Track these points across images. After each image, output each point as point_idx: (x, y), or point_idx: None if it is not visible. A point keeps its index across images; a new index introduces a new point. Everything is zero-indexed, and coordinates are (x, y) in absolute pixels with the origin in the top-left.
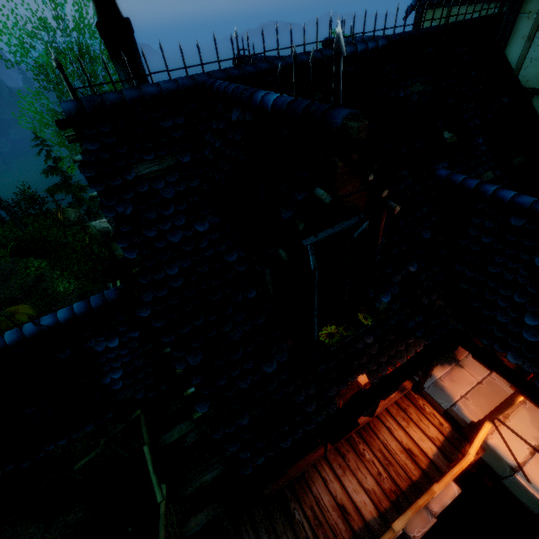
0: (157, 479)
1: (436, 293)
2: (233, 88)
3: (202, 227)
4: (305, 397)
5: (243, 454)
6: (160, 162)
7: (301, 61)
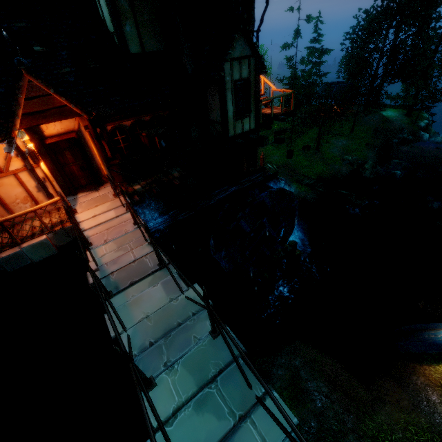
0: None
1: None
2: None
3: None
4: None
5: None
6: None
7: None
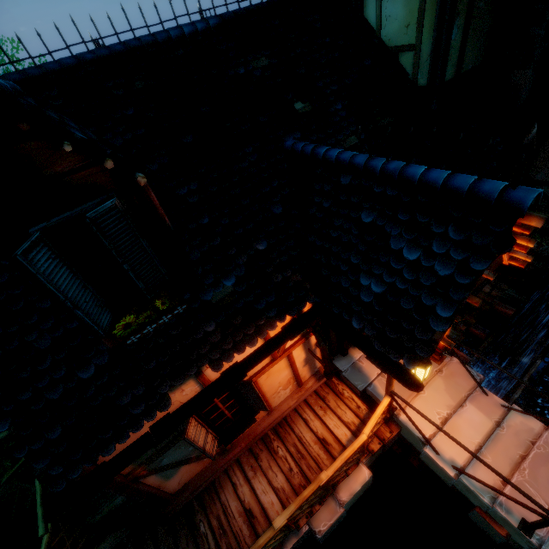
0: (42, 512)
1: (291, 269)
2: None
3: None
4: (131, 398)
5: (54, 470)
6: None
7: (116, 52)
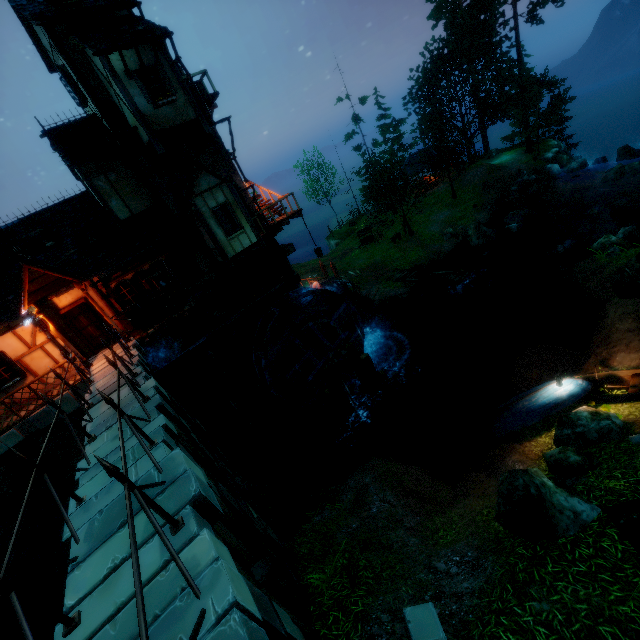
0: None
1: None
2: None
3: None
4: None
5: None
6: None
7: None
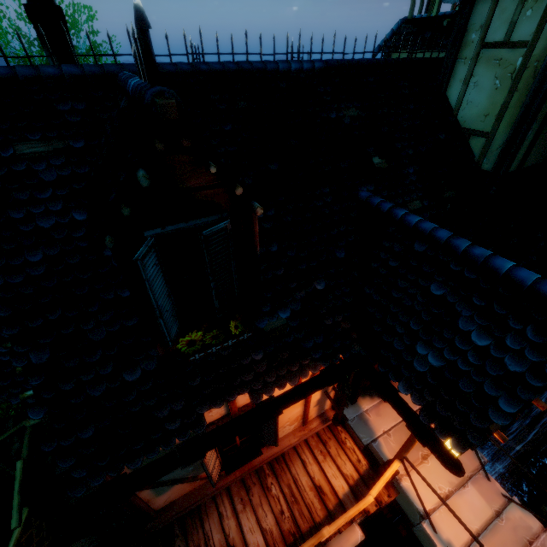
0: (19, 501)
1: (343, 315)
2: (124, 76)
3: (81, 216)
4: (169, 412)
5: (78, 472)
6: (48, 143)
7: (228, 69)
